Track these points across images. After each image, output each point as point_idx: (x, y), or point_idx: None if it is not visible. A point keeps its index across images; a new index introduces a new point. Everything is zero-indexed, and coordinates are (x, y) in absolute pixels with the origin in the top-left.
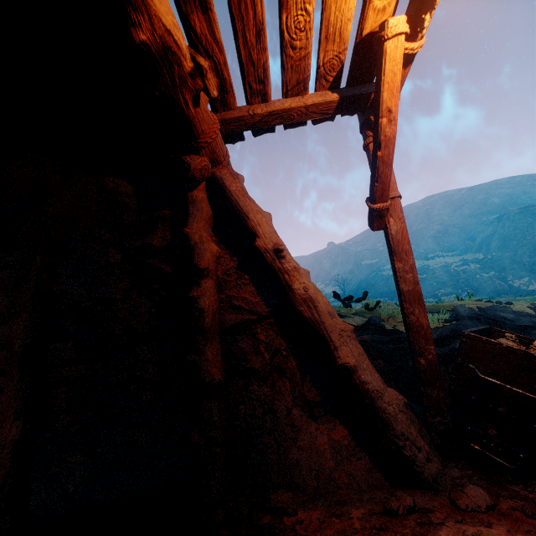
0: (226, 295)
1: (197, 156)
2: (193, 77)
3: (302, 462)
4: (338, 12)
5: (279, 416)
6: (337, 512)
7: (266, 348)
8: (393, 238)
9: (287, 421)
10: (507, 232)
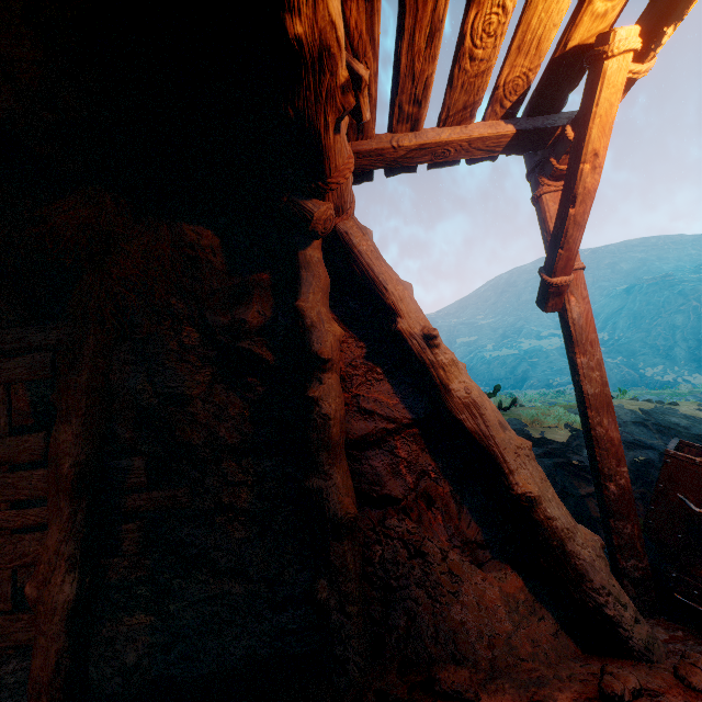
0: (352, 394)
1: (321, 201)
2: (344, 91)
3: (469, 625)
4: (544, 14)
5: (431, 561)
6: (536, 696)
7: (409, 469)
8: (574, 323)
9: (443, 568)
10: (639, 307)
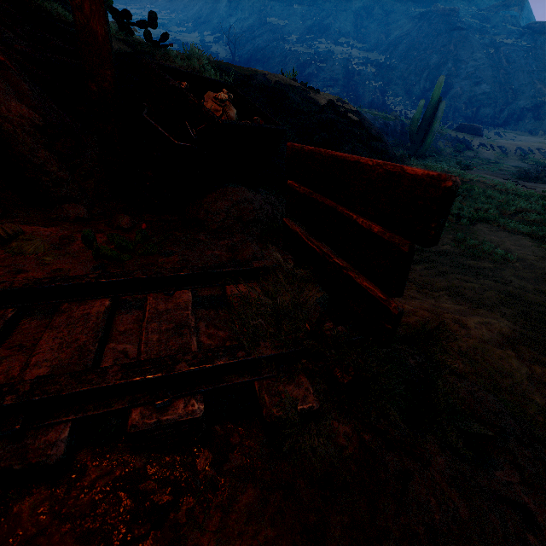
0: None
1: None
2: None
3: None
4: None
5: None
6: None
7: None
8: None
9: None
10: (418, 38)
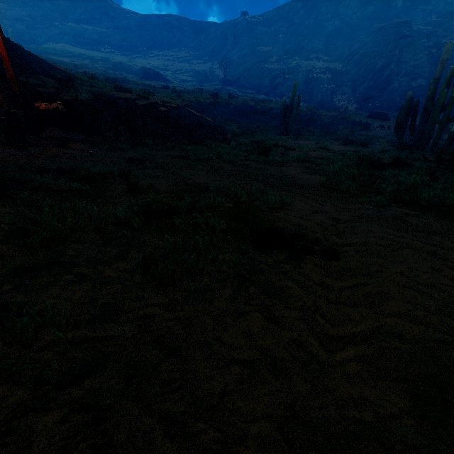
0: None
1: None
2: None
3: None
4: None
5: None
6: None
7: None
8: (1, 55)
9: None
10: (372, 47)
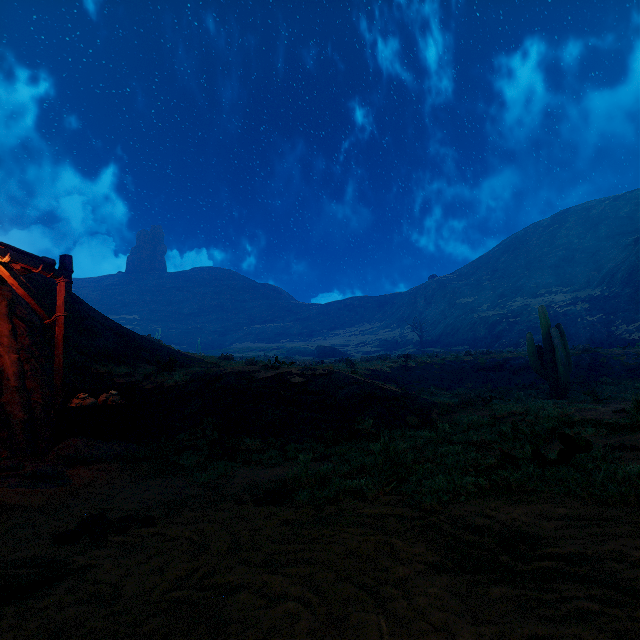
0: None
1: None
2: None
3: None
4: None
5: None
6: None
7: None
8: (56, 338)
9: None
10: (639, 259)
